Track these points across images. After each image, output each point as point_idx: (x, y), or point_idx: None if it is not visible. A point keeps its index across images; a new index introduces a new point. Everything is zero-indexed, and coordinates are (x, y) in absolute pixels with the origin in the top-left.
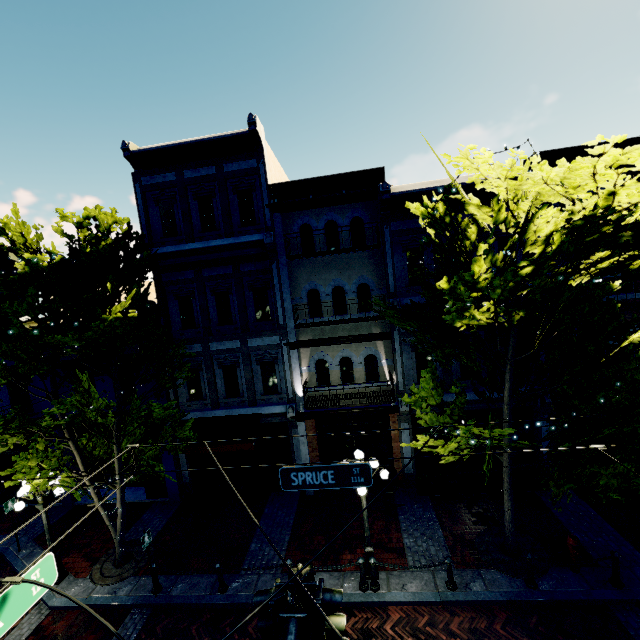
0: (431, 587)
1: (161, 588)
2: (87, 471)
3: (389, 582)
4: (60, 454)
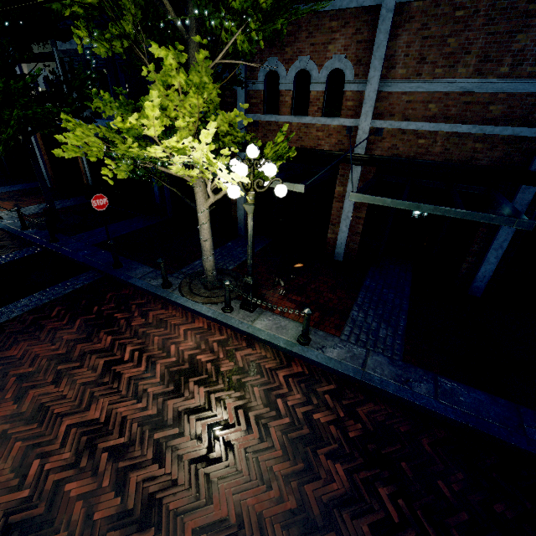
0: None
1: None
2: None
3: None
4: None
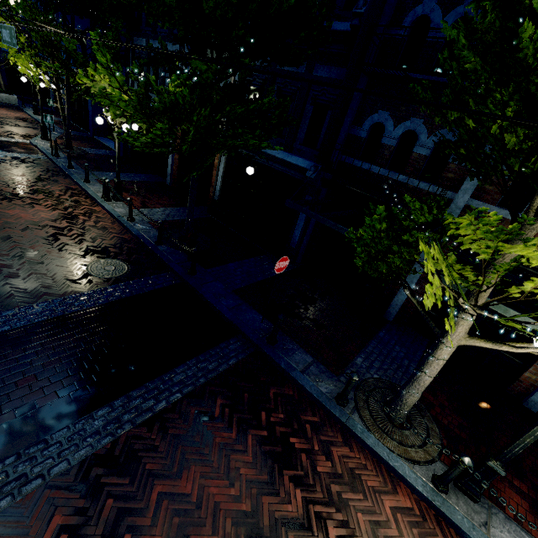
0: (124, 215)
1: (58, 156)
2: (52, 79)
3: (116, 204)
4: (33, 53)
